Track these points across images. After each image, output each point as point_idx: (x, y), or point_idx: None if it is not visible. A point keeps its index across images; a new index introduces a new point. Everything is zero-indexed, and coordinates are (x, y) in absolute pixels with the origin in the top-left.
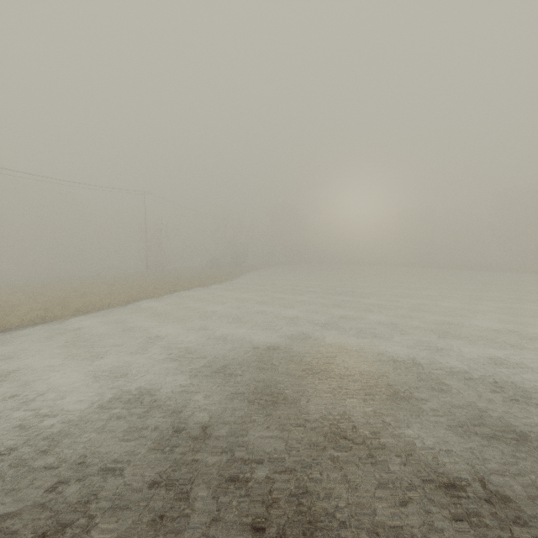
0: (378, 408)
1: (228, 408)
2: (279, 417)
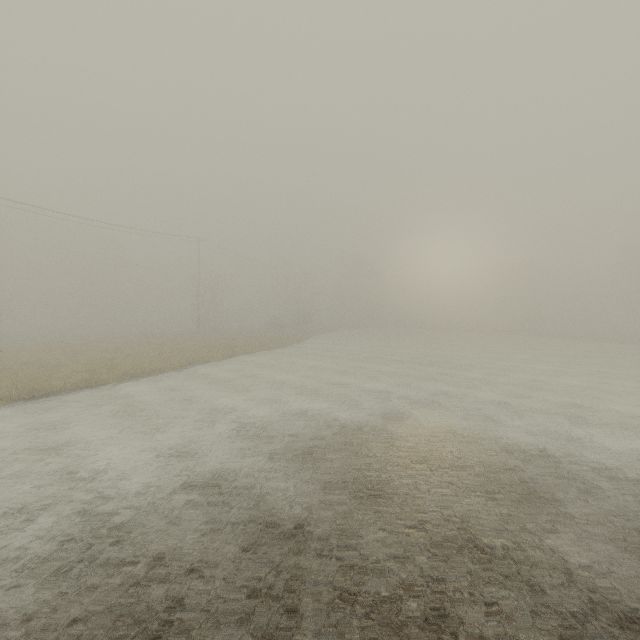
0: (511, 511)
1: (322, 501)
2: (387, 515)
